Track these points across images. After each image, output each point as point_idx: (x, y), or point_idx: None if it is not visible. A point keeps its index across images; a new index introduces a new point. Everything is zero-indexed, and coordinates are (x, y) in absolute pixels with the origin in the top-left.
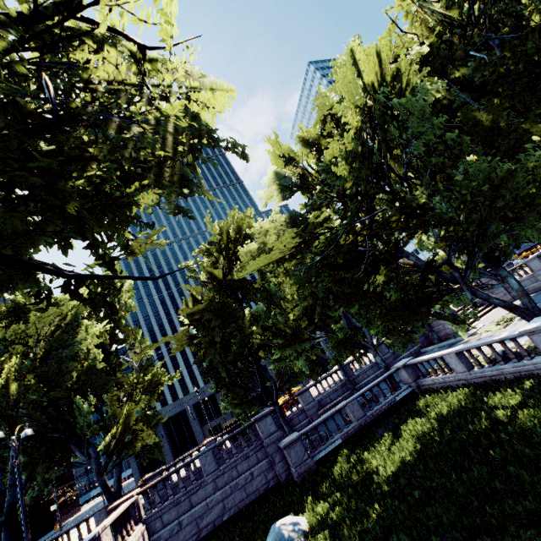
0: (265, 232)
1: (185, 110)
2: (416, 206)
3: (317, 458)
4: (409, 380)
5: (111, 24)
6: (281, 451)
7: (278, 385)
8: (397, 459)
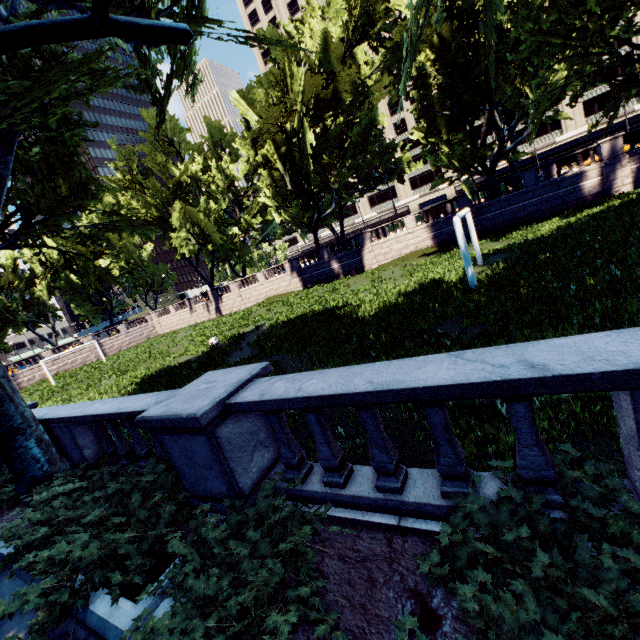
0: None
1: None
2: None
3: None
4: None
5: None
6: None
7: None
8: None
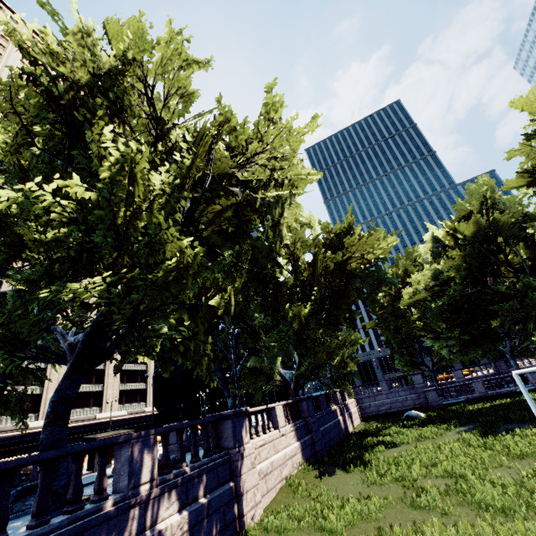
0: (418, 282)
1: (376, 265)
2: (499, 291)
3: (445, 402)
4: (533, 382)
5: (349, 221)
6: (424, 393)
7: (435, 361)
8: (475, 407)
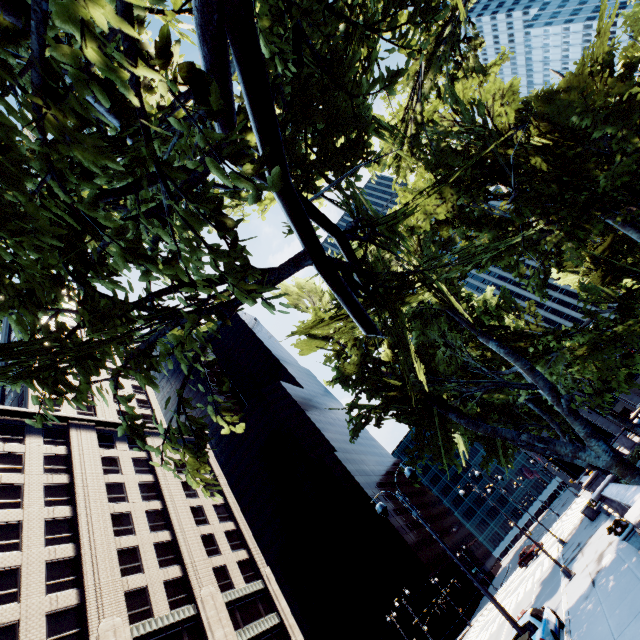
0: None
1: None
2: None
3: None
4: None
5: None
6: None
7: None
8: None
